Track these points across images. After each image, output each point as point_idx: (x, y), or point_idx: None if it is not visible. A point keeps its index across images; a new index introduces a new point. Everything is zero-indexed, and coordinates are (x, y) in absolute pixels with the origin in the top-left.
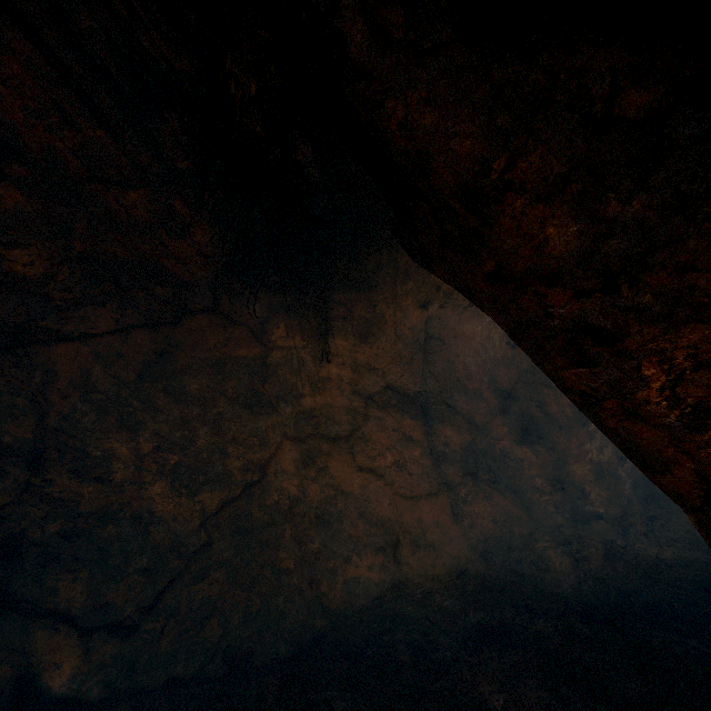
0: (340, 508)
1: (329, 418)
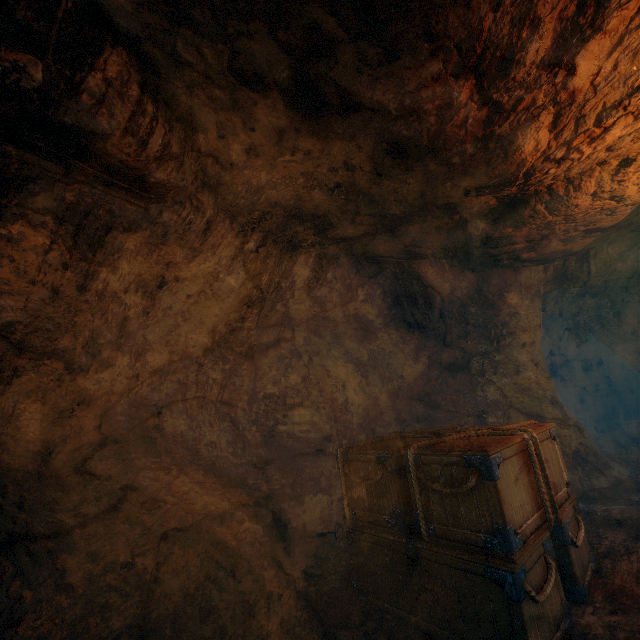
0: (569, 398)
1: (558, 368)
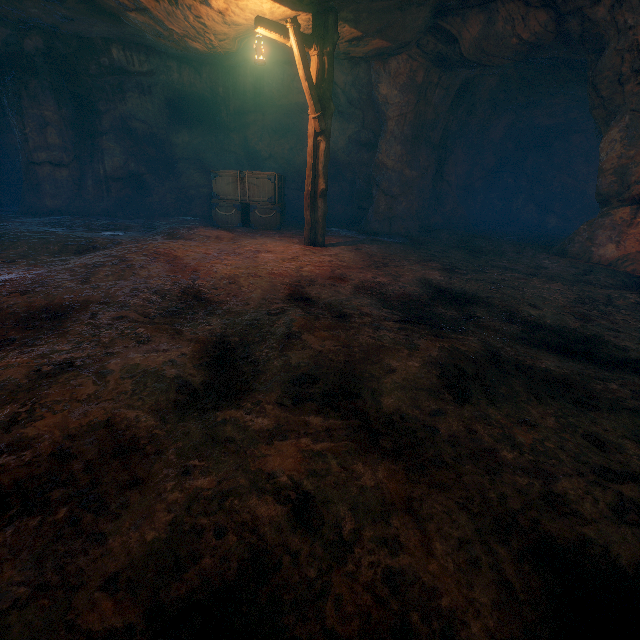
0: None
1: None
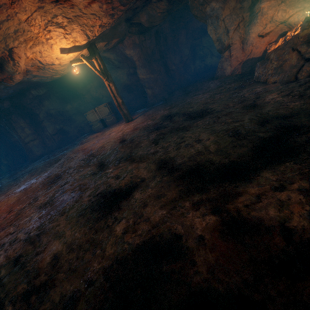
0: None
1: None
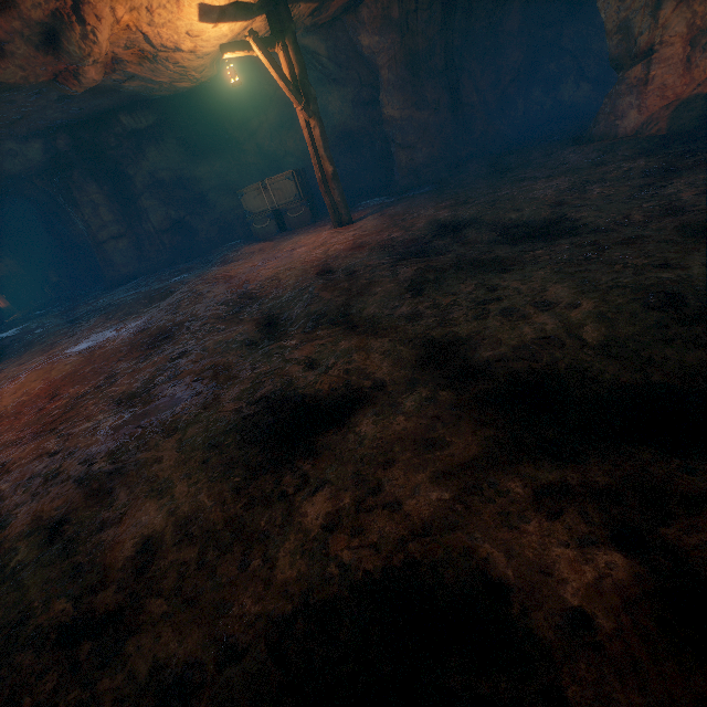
0: None
1: None
